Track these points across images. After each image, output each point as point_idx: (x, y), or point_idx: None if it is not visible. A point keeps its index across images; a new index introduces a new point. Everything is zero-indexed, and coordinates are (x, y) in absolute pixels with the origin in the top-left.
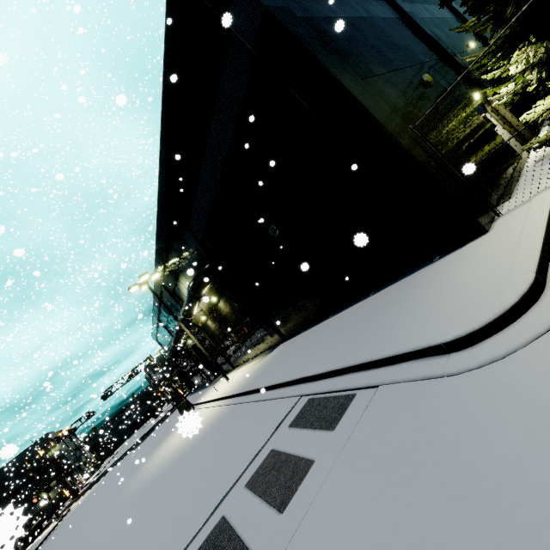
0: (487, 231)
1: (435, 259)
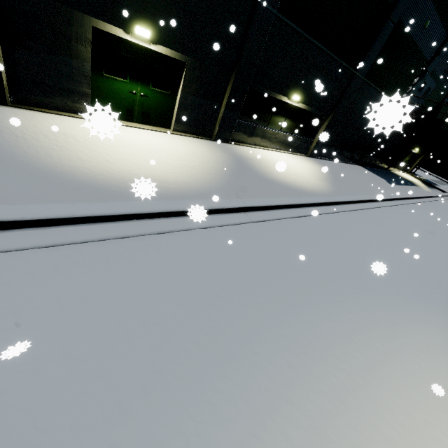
0: None
1: None
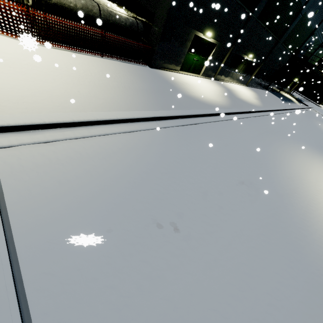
0: (318, 104)
1: (314, 102)
